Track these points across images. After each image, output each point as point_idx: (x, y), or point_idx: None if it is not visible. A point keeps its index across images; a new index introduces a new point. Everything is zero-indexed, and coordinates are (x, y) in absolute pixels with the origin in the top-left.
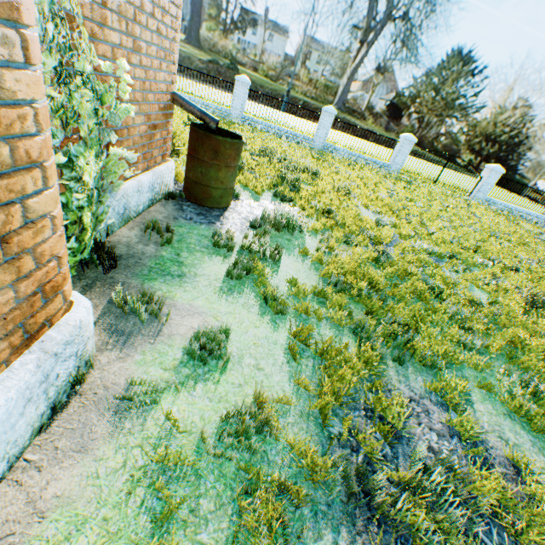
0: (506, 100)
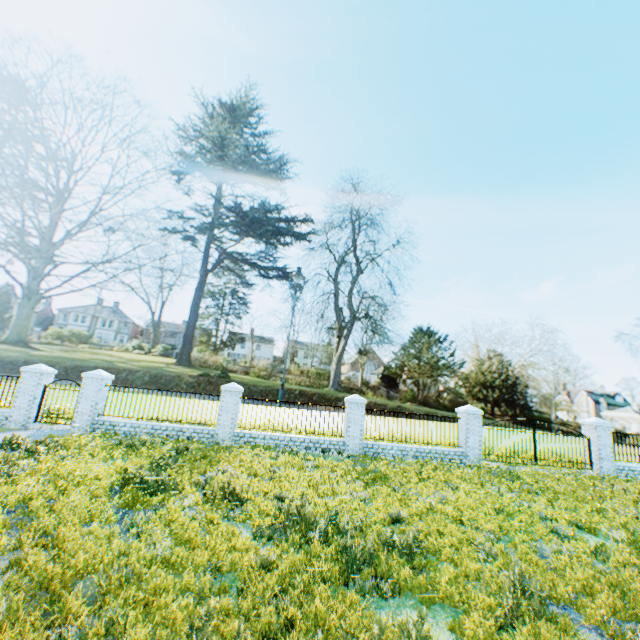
0: (498, 352)
